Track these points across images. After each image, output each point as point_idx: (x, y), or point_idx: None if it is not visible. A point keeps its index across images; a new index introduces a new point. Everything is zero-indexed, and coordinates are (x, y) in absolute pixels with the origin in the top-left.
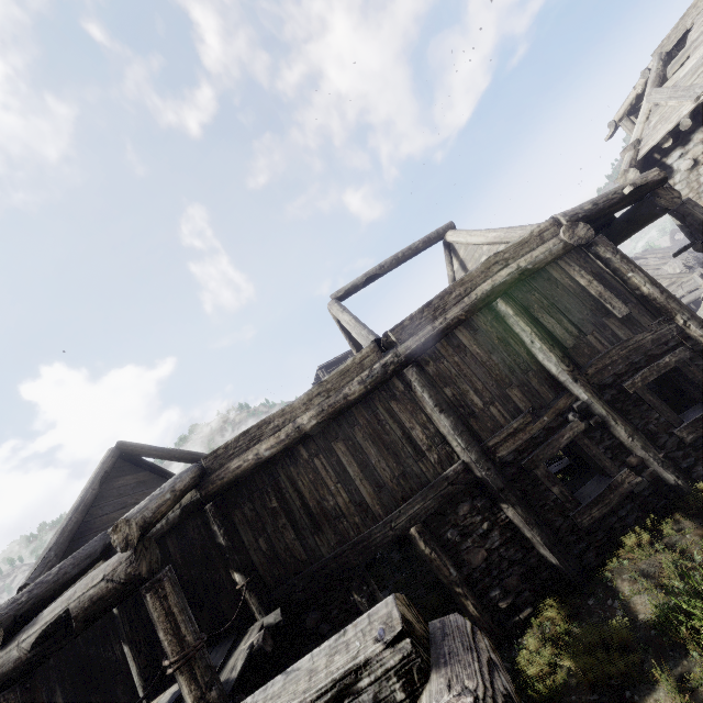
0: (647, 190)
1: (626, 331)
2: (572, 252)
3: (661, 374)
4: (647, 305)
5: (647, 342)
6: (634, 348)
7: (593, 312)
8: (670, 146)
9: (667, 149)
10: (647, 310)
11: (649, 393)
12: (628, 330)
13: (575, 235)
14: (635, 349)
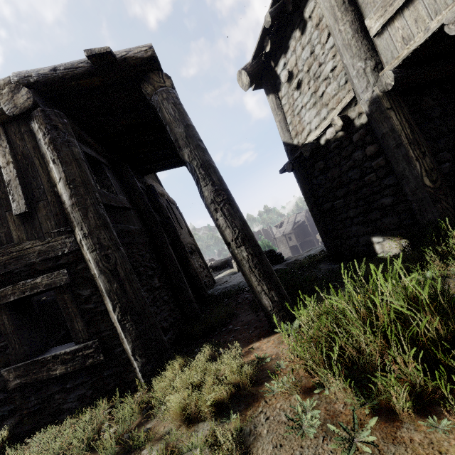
0: (130, 68)
1: (22, 233)
2: (14, 123)
3: (25, 295)
4: (59, 208)
5: (33, 252)
6: (16, 256)
7: (1, 201)
8: (278, 53)
9: (277, 56)
10: (56, 213)
11: (7, 315)
12: (25, 232)
13: (11, 101)
14: (17, 258)
